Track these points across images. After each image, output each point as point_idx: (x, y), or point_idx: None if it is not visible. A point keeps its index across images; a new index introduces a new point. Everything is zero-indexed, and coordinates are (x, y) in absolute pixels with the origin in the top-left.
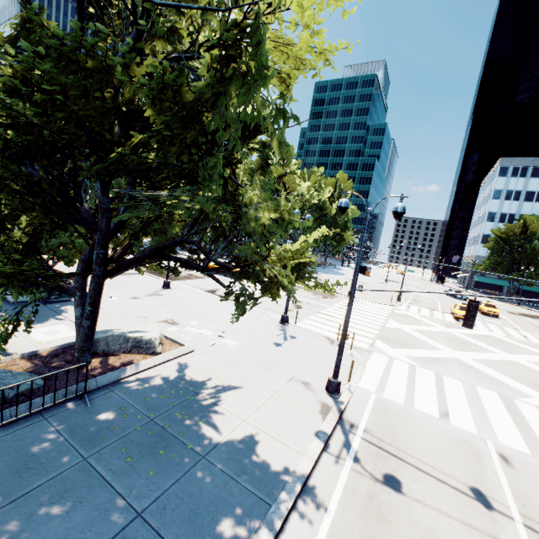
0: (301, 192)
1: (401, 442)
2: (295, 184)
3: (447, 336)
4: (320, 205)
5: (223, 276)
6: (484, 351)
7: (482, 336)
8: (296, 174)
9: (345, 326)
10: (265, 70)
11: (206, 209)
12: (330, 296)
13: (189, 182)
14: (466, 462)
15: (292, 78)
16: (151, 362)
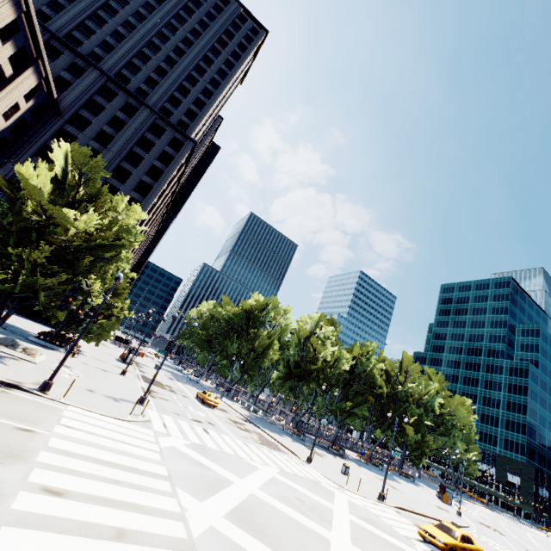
0: (326, 354)
1: (5, 398)
2: (319, 345)
3: (310, 501)
4: (370, 380)
5: (200, 402)
6: (312, 519)
7: (390, 543)
8: (329, 339)
9: (73, 343)
10: (61, 219)
11: (74, 281)
12: (271, 447)
13: (71, 268)
14: (4, 412)
15: (67, 220)
16: (5, 349)
